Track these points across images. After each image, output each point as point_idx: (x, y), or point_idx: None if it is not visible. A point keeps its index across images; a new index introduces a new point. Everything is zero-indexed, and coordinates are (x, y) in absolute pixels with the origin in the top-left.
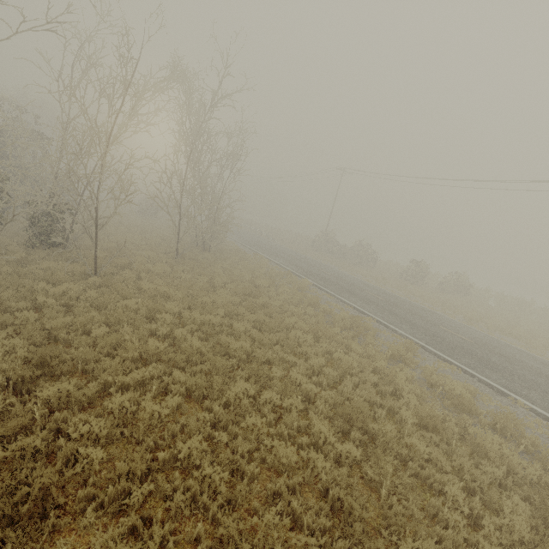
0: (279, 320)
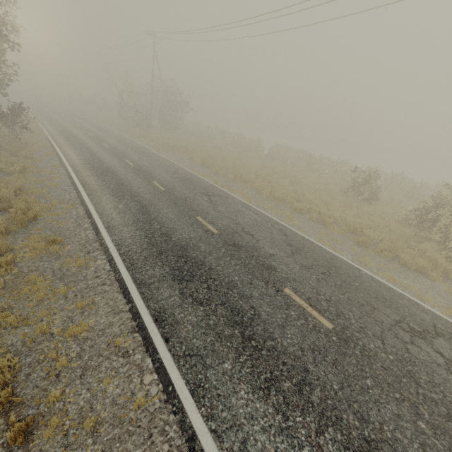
0: None
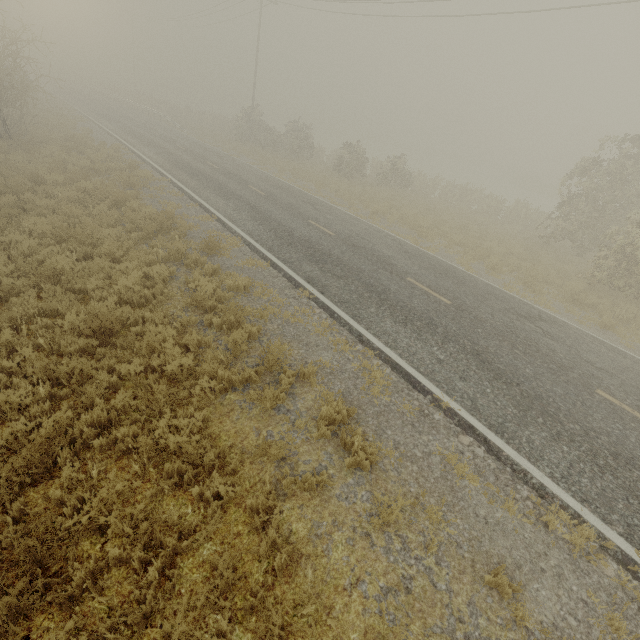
0: (0, 223)
